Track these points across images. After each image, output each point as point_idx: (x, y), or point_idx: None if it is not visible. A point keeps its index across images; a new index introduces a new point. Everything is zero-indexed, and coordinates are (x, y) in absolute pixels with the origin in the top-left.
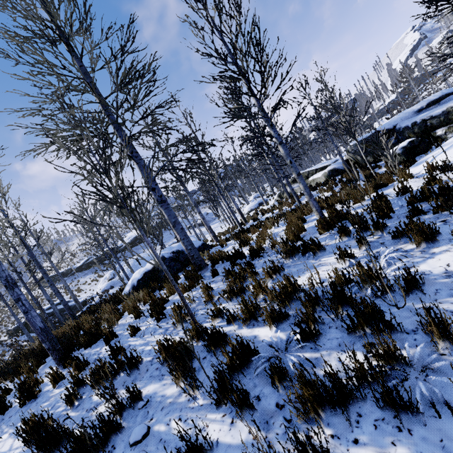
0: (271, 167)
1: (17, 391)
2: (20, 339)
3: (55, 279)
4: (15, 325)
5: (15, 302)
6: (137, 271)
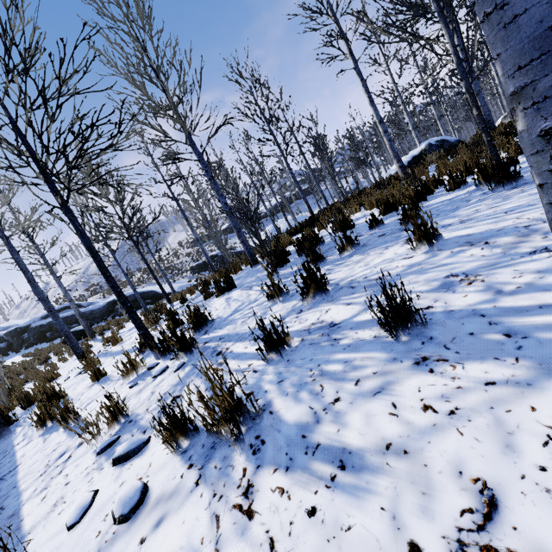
0: (499, 88)
1: (405, 174)
2: (204, 273)
3: (202, 240)
4: (197, 263)
5: (384, 133)
6: (402, 158)
